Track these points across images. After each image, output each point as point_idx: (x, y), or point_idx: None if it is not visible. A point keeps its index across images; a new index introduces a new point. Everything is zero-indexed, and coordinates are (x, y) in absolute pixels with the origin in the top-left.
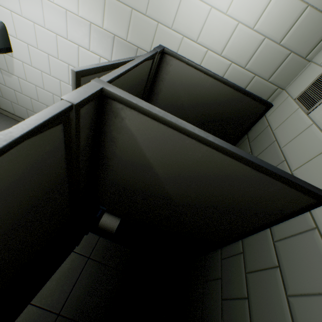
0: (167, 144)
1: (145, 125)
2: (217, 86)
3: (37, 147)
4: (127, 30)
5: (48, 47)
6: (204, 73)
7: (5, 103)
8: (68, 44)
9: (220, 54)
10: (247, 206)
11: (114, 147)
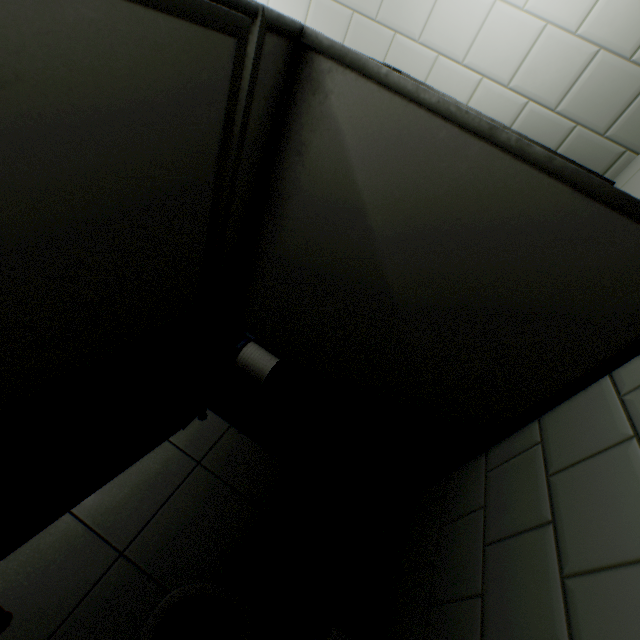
0: (402, 146)
1: (365, 103)
2: None
3: (193, 57)
4: None
5: None
6: None
7: None
8: None
9: (507, 84)
10: (559, 307)
11: (299, 167)
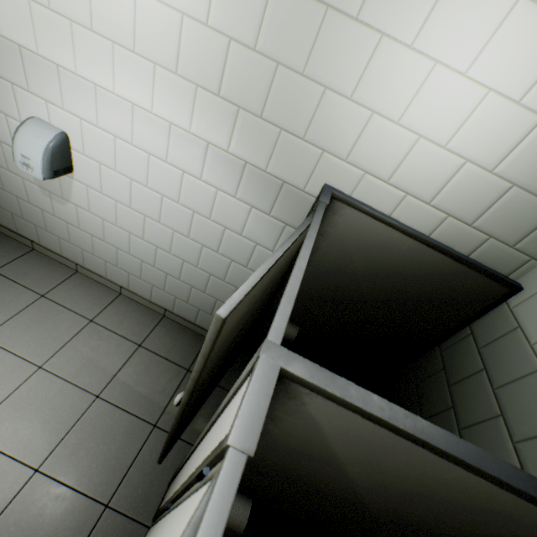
0: (384, 448)
1: (346, 419)
2: (420, 252)
3: None
4: (269, 158)
5: (132, 169)
6: (400, 231)
7: (49, 239)
8: (167, 168)
9: (428, 201)
10: None
11: (271, 424)
